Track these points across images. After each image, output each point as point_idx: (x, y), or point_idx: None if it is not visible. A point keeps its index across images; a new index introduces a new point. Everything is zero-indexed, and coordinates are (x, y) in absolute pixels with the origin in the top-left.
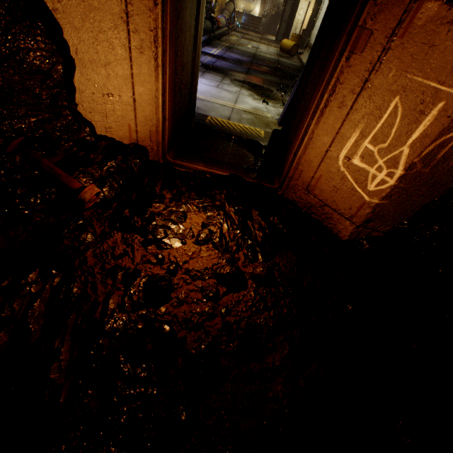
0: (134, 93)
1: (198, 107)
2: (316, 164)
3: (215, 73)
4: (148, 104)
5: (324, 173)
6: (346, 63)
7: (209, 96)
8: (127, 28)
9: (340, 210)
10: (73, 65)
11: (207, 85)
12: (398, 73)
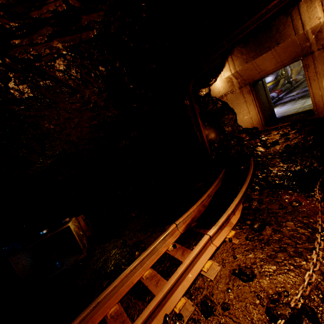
0: (250, 114)
1: (280, 115)
2: (320, 99)
3: (291, 101)
4: (254, 115)
5: None
6: (307, 72)
7: (286, 110)
8: (245, 103)
9: None
10: (236, 115)
11: (285, 107)
12: (320, 65)
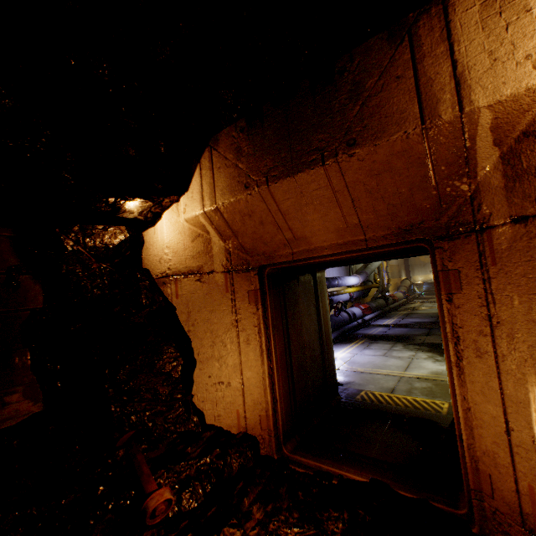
0: (243, 378)
1: (352, 381)
2: (506, 459)
3: (384, 342)
4: (256, 386)
5: (532, 479)
6: (451, 304)
7: (369, 367)
8: (236, 329)
9: None
10: (194, 363)
11: (370, 355)
12: (523, 298)
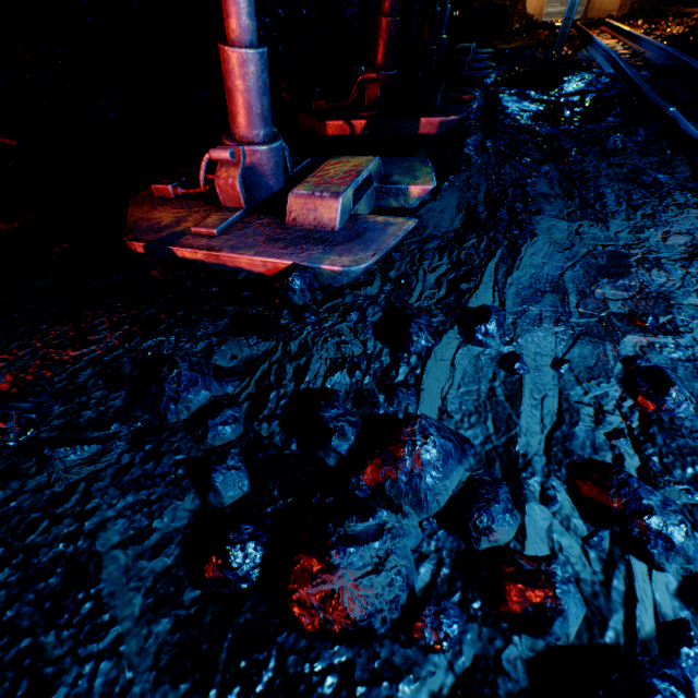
0: None
1: None
2: None
3: None
4: (541, 0)
5: (603, 1)
6: None
7: None
8: None
9: (610, 11)
10: None
11: None
12: None
